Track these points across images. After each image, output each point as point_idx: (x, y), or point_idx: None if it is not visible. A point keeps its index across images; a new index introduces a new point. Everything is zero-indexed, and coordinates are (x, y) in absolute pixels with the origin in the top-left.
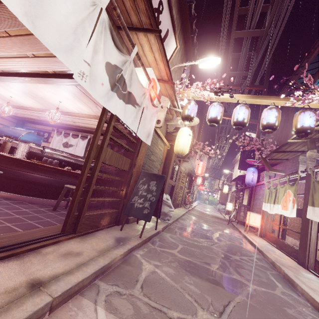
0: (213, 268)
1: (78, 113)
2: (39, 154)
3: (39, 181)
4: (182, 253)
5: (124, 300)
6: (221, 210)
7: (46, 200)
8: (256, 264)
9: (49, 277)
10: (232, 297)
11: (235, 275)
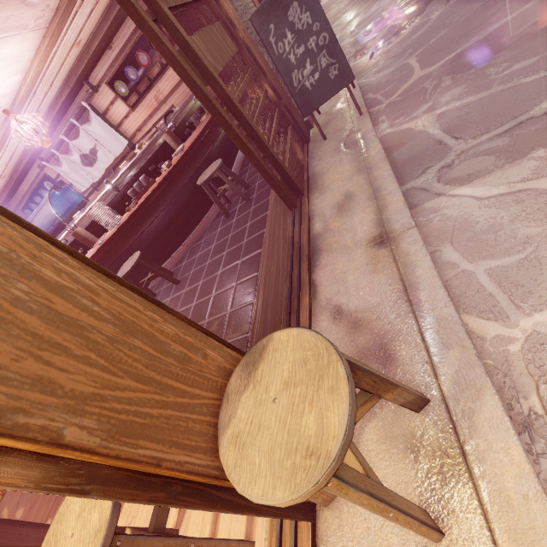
0: (506, 18)
1: (24, 81)
2: (117, 198)
3: (168, 217)
4: (431, 64)
5: (463, 164)
6: None
7: (203, 222)
8: None
9: (375, 228)
10: None
11: None
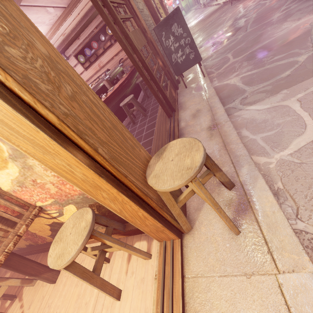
0: (271, 38)
1: None
2: None
3: None
4: (238, 56)
5: (252, 97)
6: (207, 2)
7: None
8: (298, 1)
9: (211, 122)
10: (308, 34)
11: (292, 25)
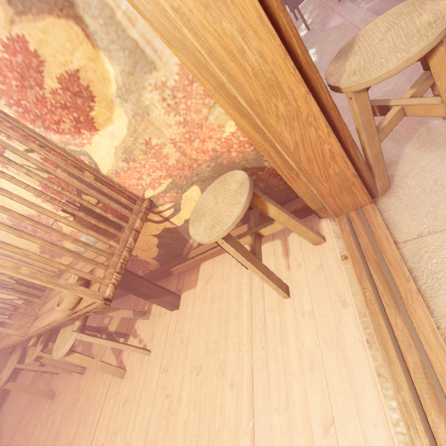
0: None
1: None
2: None
3: None
4: None
5: None
6: None
7: None
8: None
9: None
10: None
11: None
